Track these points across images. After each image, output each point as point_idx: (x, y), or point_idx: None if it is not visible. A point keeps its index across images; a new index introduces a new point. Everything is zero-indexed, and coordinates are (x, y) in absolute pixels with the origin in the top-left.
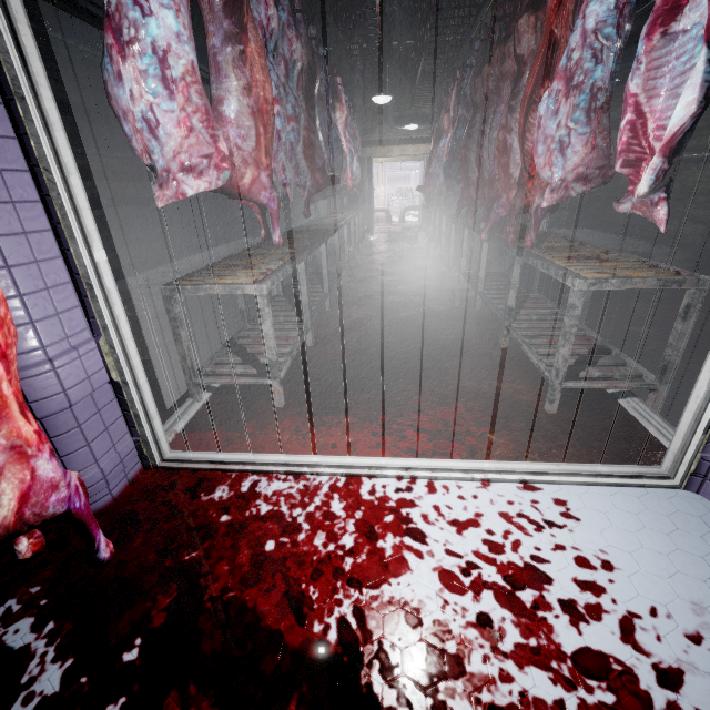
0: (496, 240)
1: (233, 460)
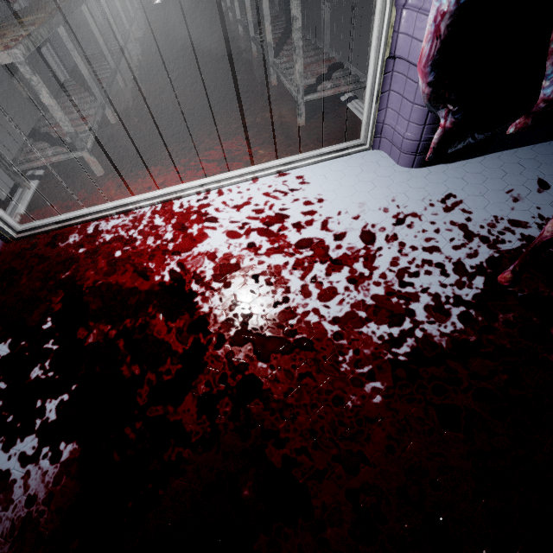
0: None
1: (73, 217)
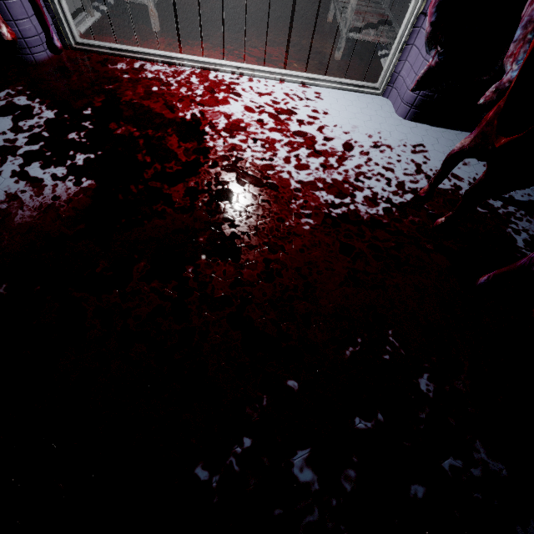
0: None
1: (126, 49)
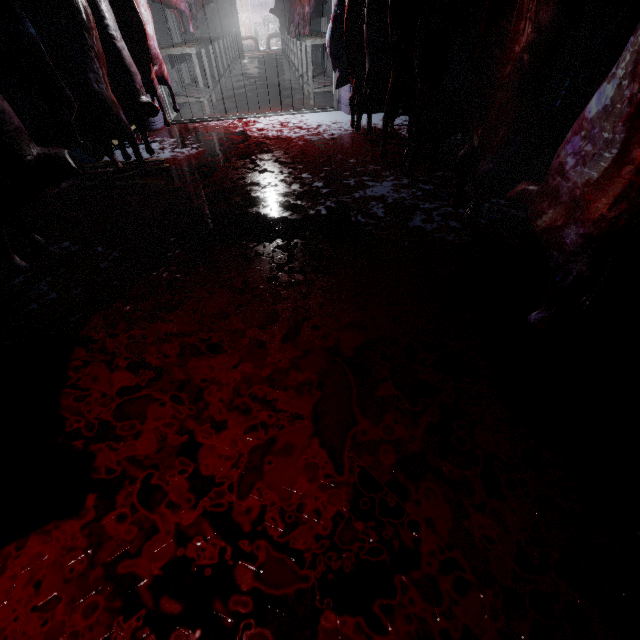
0: (298, 37)
1: (198, 118)
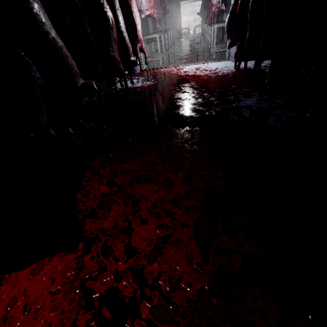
0: (210, 24)
1: (156, 67)
